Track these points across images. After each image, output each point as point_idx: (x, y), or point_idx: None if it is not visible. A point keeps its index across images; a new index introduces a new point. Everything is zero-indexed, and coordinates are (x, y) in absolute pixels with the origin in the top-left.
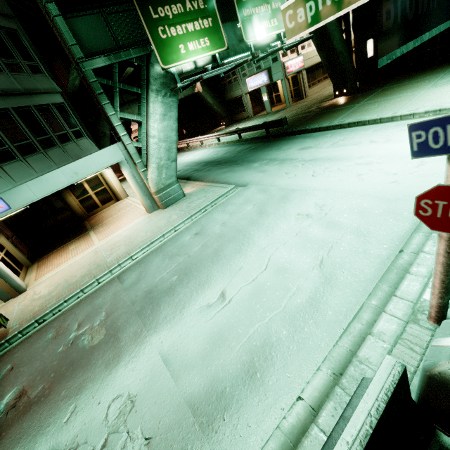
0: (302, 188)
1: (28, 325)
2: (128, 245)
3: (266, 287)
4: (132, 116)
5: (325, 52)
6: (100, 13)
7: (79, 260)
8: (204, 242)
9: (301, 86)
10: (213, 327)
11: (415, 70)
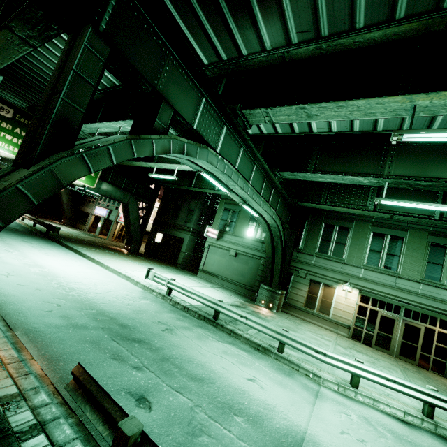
0: None
1: None
2: None
3: None
4: None
5: (126, 218)
6: None
7: None
8: None
9: None
10: None
11: (167, 262)
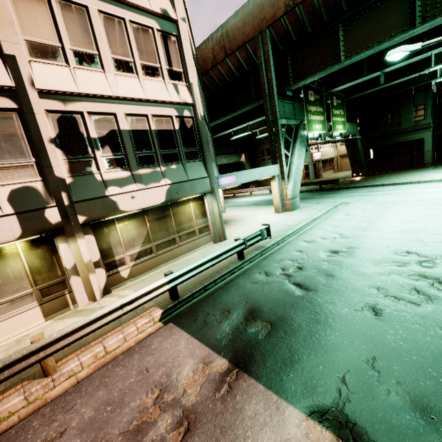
0: (400, 200)
1: (274, 243)
2: (294, 220)
3: (437, 217)
4: (286, 152)
5: (351, 149)
6: (283, 102)
7: (254, 228)
8: (362, 215)
9: (319, 170)
10: (427, 226)
11: (402, 169)
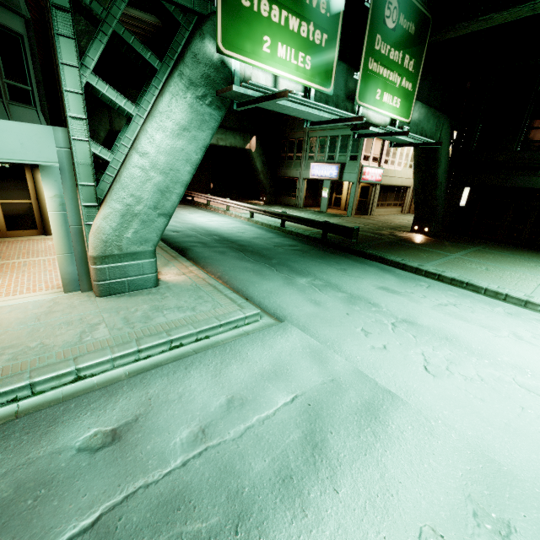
0: (414, 402)
1: None
2: None
3: None
4: (118, 96)
5: (423, 175)
6: None
7: None
8: (114, 503)
9: (371, 200)
10: None
11: (509, 243)
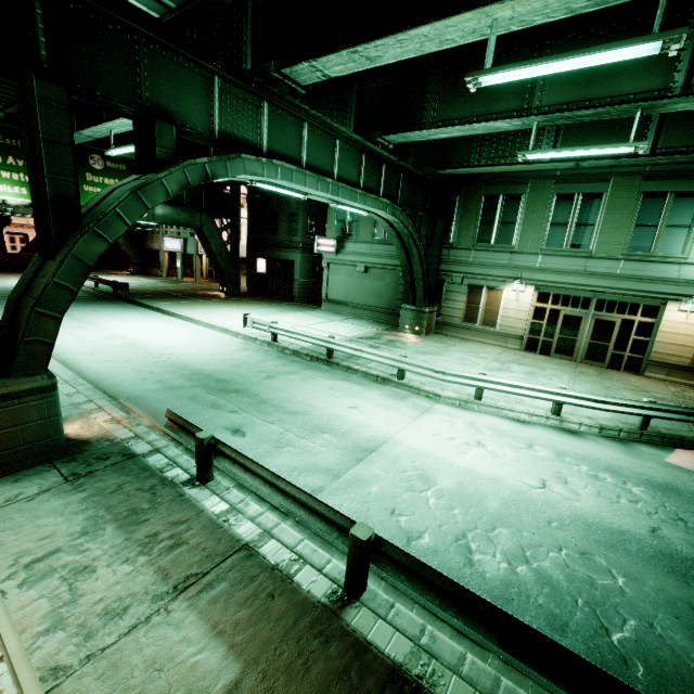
0: None
1: None
2: None
3: None
4: None
5: (207, 249)
6: None
7: None
8: None
9: None
10: None
11: (281, 297)
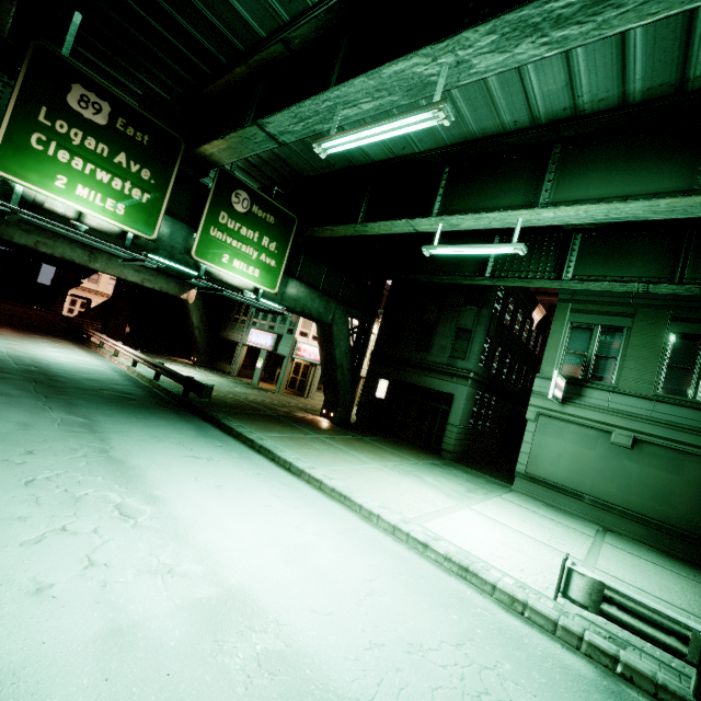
0: None
1: None
2: None
3: None
4: None
5: (326, 354)
6: None
7: None
8: None
9: (309, 381)
10: None
11: (411, 442)
